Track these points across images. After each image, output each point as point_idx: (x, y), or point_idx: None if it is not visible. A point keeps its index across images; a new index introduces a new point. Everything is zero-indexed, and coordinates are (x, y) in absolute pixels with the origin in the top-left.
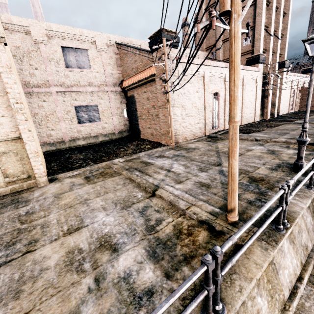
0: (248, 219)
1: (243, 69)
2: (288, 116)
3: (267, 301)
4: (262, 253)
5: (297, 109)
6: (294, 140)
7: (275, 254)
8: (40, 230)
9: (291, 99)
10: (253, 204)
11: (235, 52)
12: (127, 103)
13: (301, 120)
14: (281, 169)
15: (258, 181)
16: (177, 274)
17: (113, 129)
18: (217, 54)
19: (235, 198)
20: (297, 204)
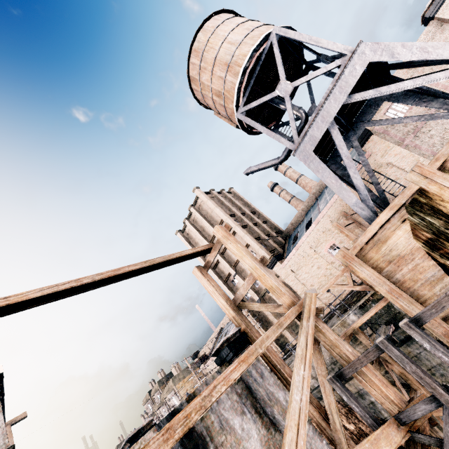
0: None
1: None
2: None
3: None
4: None
5: None
6: None
7: None
8: None
9: (339, 264)
10: None
11: None
12: None
13: None
14: None
15: None
16: None
17: None
18: None
19: None
20: None
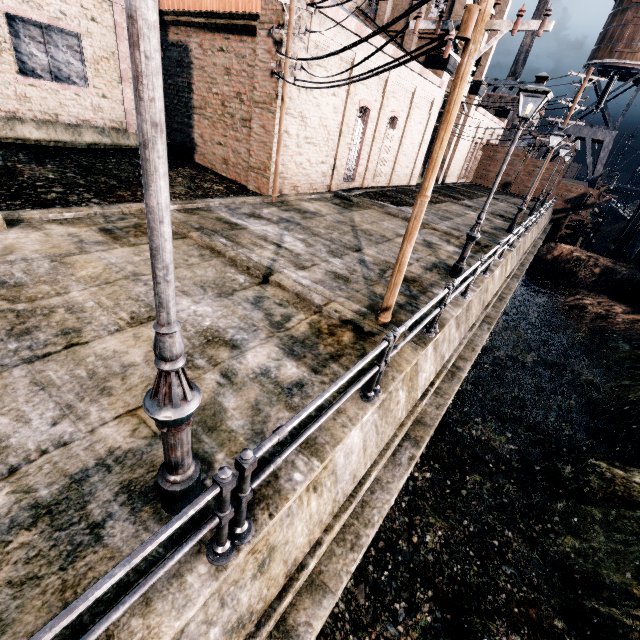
0: (398, 323)
1: (420, 73)
2: (456, 188)
3: (405, 396)
4: (413, 352)
5: (469, 179)
6: (457, 232)
7: (421, 357)
8: (70, 316)
9: (468, 159)
10: (404, 308)
11: (456, 101)
12: (166, 59)
13: (471, 201)
14: (437, 271)
15: (410, 282)
16: (326, 370)
17: (122, 119)
18: (379, 9)
19: (395, 294)
20: (449, 312)
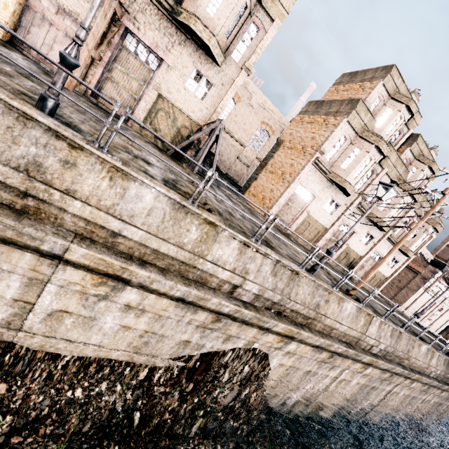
0: None
1: None
2: None
3: None
4: None
5: None
6: None
7: None
8: None
9: None
10: None
11: None
12: None
13: None
14: None
15: None
16: None
17: None
18: None
19: None
20: None
